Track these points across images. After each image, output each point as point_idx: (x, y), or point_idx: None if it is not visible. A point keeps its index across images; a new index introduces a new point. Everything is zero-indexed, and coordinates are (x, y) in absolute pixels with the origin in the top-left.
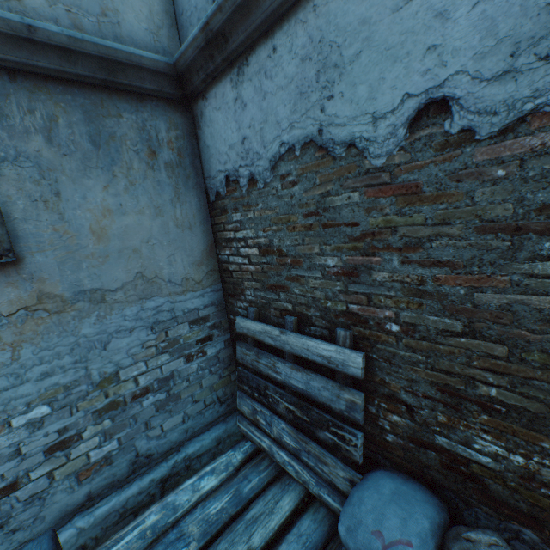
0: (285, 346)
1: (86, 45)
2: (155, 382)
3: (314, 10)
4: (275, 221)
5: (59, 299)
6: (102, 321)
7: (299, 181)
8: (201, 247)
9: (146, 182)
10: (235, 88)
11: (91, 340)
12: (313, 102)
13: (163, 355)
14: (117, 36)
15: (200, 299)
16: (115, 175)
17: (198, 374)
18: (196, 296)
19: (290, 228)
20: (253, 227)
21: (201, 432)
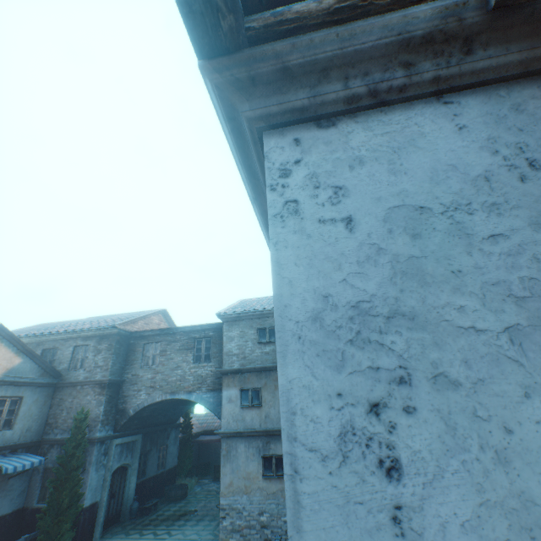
0: None
1: None
2: None
3: None
4: None
5: None
6: None
7: None
8: None
9: None
10: None
11: None
12: None
13: None
14: None
15: None
16: None
17: None
18: None
19: None
20: None
21: None
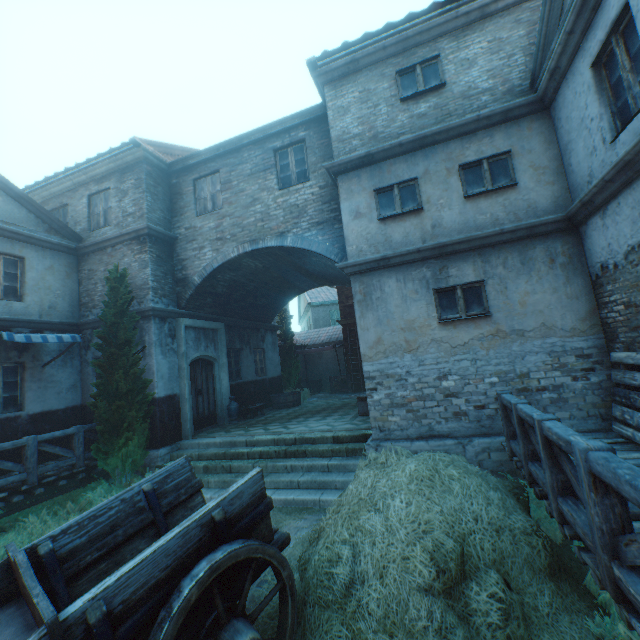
0: (638, 361)
1: (521, 226)
2: (549, 386)
3: (633, 190)
4: (629, 287)
5: (503, 332)
6: (521, 345)
7: (638, 264)
8: (585, 310)
9: (547, 276)
10: (601, 220)
11: (516, 353)
12: (638, 226)
13: (555, 371)
14: (534, 213)
15: (584, 342)
16: (531, 276)
17: (581, 391)
18: (580, 340)
19: (638, 289)
20: (618, 292)
21: (583, 432)
